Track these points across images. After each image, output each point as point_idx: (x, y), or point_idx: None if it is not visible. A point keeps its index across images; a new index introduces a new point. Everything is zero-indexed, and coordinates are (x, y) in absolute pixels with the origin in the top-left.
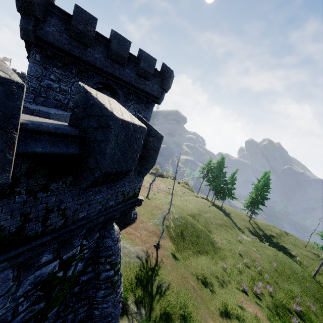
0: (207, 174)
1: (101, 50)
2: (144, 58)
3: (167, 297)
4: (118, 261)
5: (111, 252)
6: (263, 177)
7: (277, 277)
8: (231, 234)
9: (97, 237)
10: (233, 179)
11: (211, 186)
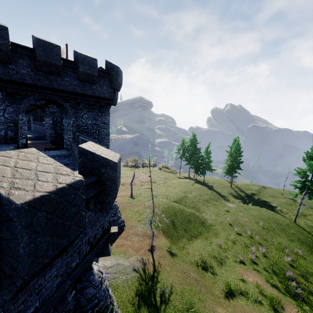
0: (183, 154)
1: (26, 64)
2: (82, 61)
3: (172, 303)
4: (108, 303)
5: (97, 300)
6: (233, 143)
7: (266, 235)
8: (218, 206)
9: (74, 295)
10: (208, 153)
11: (190, 165)
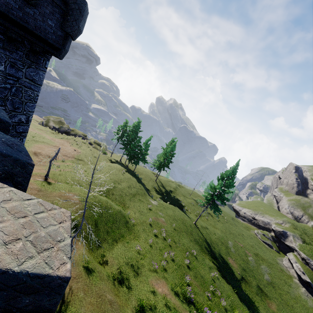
0: (122, 136)
1: None
2: None
3: None
4: None
5: None
6: (170, 143)
7: (175, 237)
8: (143, 203)
9: None
10: (147, 145)
11: (126, 152)
